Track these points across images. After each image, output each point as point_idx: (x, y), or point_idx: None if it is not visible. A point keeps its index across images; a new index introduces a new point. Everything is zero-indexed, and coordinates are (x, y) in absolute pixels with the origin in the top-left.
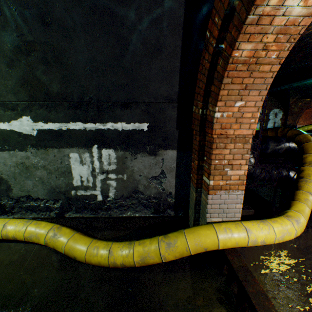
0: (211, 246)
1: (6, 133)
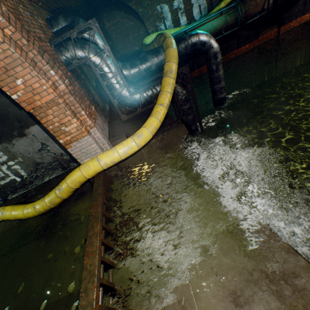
0: (82, 179)
1: None
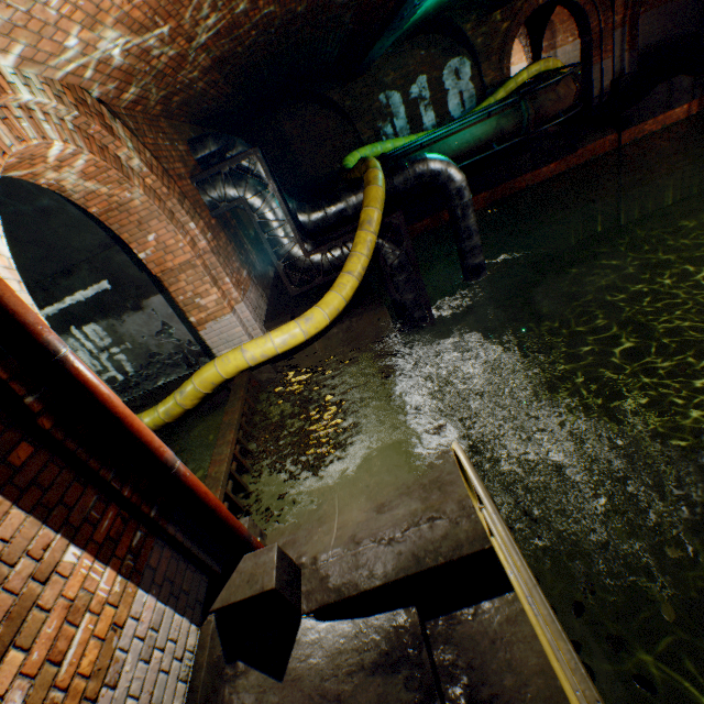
0: (216, 379)
1: None
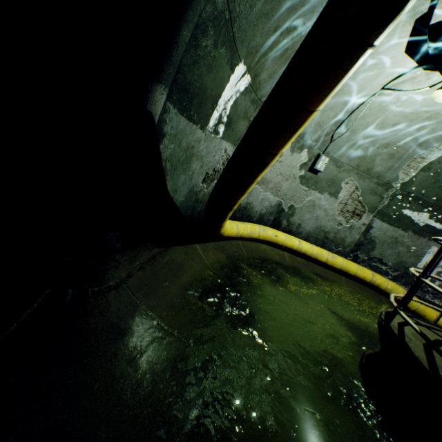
0: None
1: (403, 216)
